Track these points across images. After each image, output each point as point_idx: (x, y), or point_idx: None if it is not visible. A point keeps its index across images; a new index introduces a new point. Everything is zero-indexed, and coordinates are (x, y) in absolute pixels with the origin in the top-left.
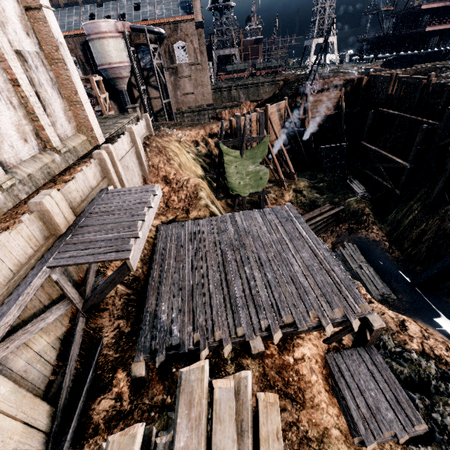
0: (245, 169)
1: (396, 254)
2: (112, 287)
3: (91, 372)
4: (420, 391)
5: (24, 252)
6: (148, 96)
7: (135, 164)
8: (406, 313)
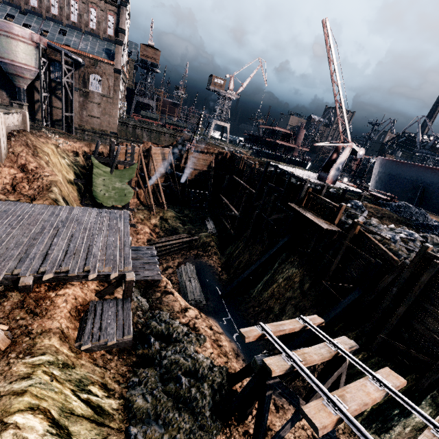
0: (112, 184)
1: (224, 278)
2: None
3: None
4: (165, 342)
5: None
6: (51, 104)
7: None
8: (207, 314)
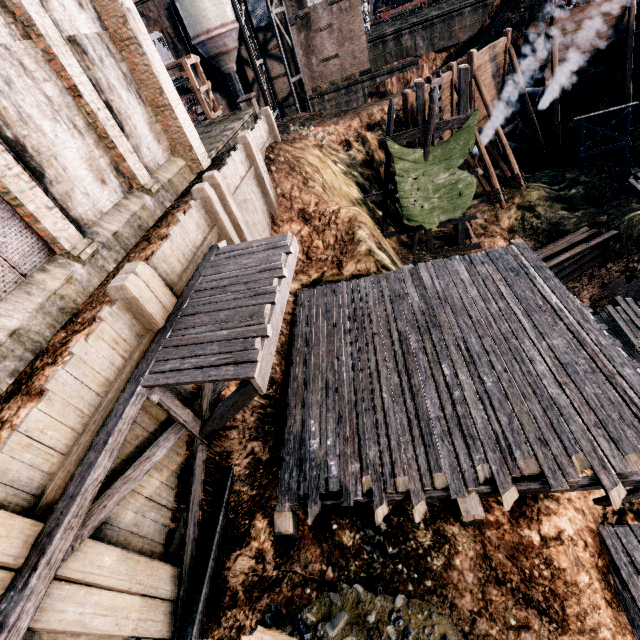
0: (432, 181)
1: None
2: (236, 412)
3: (222, 517)
4: None
5: (111, 364)
6: (268, 76)
7: (256, 196)
8: None
